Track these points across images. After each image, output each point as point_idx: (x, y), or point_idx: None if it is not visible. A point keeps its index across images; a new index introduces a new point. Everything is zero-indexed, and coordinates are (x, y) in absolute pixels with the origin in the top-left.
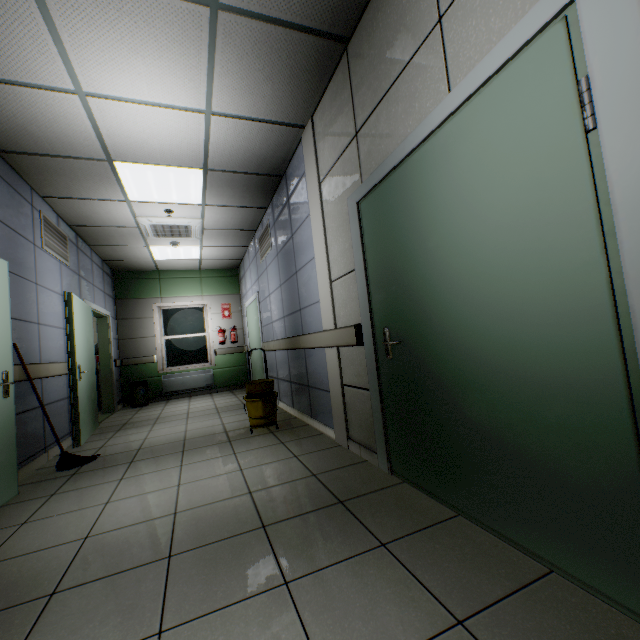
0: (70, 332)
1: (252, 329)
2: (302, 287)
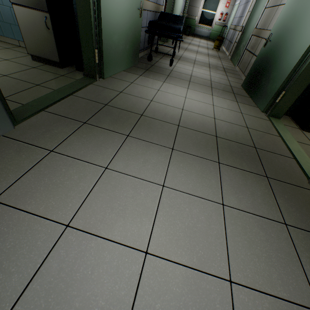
0: (185, 3)
1: (231, 17)
2: (245, 9)
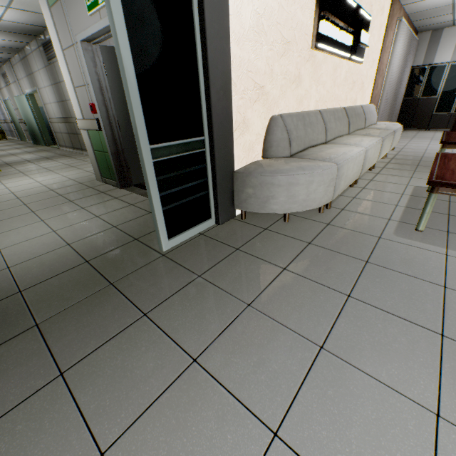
0: None
1: None
2: (3, 109)
